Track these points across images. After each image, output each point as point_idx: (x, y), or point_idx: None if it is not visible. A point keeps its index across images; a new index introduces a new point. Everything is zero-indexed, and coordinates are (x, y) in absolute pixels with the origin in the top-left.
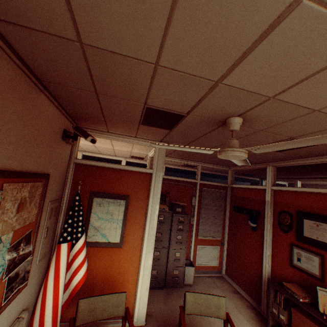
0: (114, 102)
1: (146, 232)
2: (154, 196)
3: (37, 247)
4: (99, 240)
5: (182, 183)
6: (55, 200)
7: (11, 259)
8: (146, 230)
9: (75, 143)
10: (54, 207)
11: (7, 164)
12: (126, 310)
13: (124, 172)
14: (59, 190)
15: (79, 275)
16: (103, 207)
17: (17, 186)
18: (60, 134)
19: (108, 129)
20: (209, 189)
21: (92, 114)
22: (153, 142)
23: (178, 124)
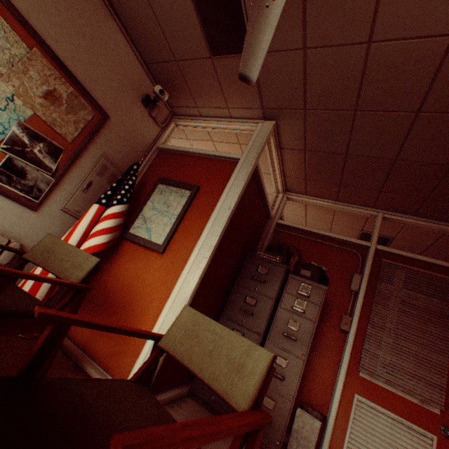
0: (162, 1)
1: (201, 239)
2: (232, 189)
3: (67, 185)
4: (141, 235)
5: (332, 243)
6: (115, 164)
7: (19, 137)
8: (202, 236)
9: (165, 131)
10: (111, 171)
11: (48, 39)
12: (84, 284)
13: (204, 160)
14: (125, 161)
15: (88, 243)
16: (163, 196)
17: (53, 70)
18: (138, 92)
19: (197, 105)
20: (402, 265)
21: (165, 61)
22: (253, 121)
23: (247, 19)
